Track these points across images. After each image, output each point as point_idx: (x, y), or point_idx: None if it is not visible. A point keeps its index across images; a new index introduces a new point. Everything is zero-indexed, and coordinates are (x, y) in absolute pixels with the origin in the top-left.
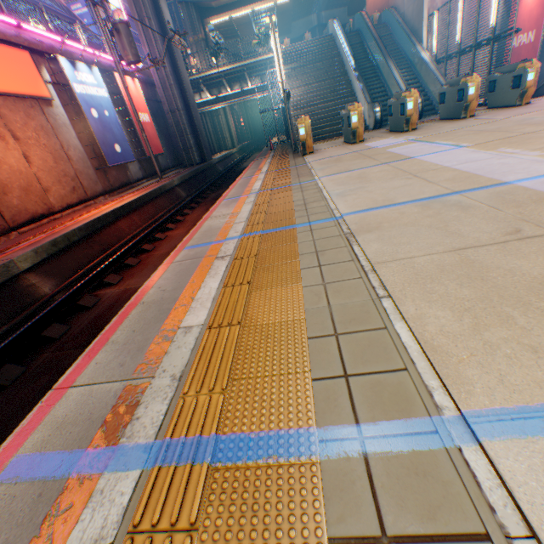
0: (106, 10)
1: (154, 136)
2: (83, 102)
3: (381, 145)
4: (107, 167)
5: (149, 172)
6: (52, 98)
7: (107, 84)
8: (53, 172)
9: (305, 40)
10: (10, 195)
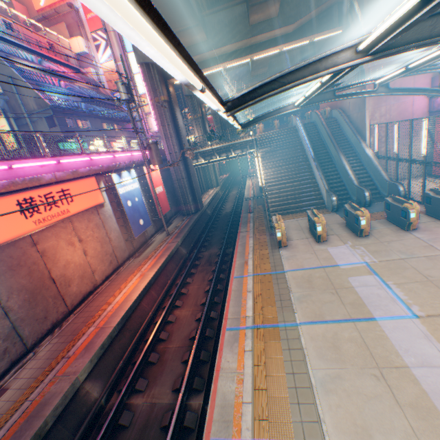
0: (143, 133)
1: (164, 200)
2: (123, 198)
3: (342, 262)
4: (133, 239)
5: (159, 225)
6: (104, 201)
7: (138, 173)
8: (99, 255)
9: (274, 124)
10: (72, 285)
